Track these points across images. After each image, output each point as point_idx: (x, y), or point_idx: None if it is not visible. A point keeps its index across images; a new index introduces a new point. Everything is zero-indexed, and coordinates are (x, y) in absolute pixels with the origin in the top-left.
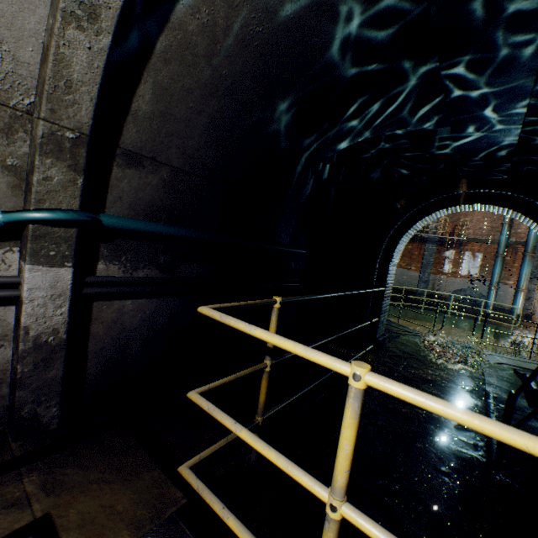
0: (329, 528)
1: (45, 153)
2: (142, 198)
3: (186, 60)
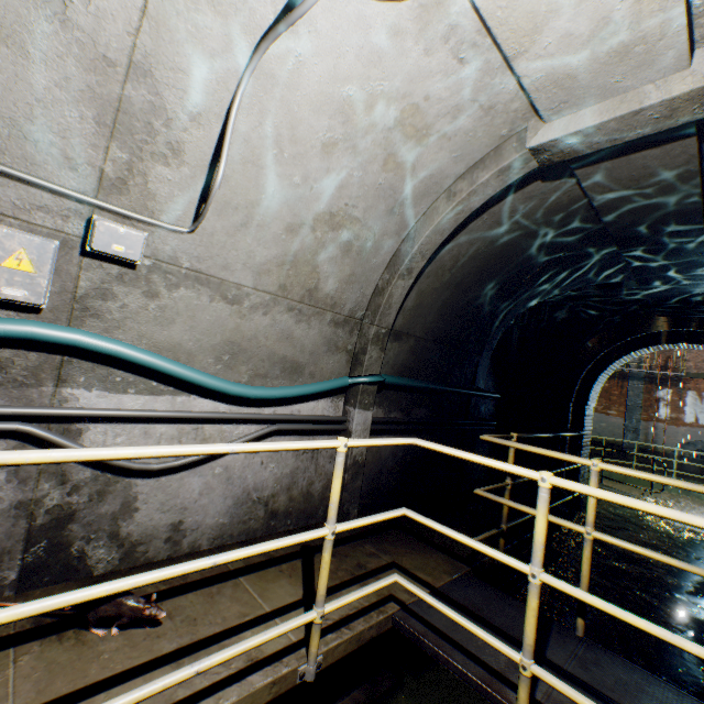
0: (586, 544)
1: (372, 343)
2: (398, 361)
3: (438, 274)
